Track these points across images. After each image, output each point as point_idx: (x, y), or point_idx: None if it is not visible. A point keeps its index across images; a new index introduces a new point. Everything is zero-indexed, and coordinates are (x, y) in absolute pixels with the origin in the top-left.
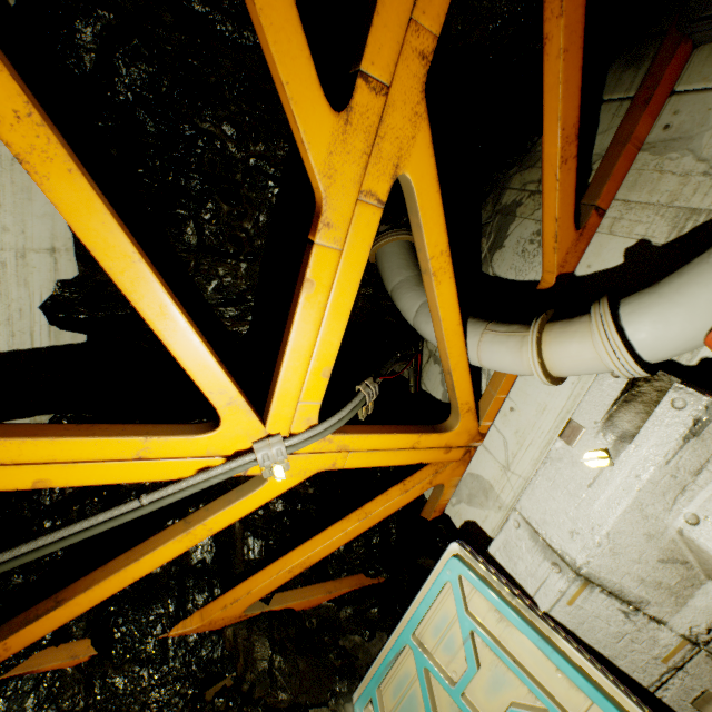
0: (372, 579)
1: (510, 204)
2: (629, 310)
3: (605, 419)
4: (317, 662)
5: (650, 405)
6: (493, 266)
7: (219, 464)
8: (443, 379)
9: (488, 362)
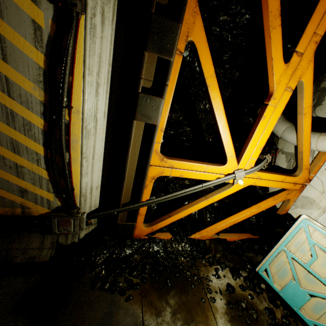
0: (253, 236)
1: (325, 87)
2: None
3: None
4: (239, 257)
5: None
6: (315, 112)
7: (223, 176)
8: (286, 160)
9: (321, 147)
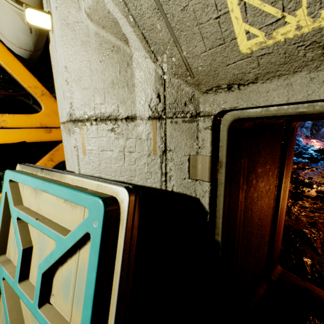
0: None
1: None
2: None
3: None
4: None
5: None
6: None
7: None
8: None
9: (5, 32)
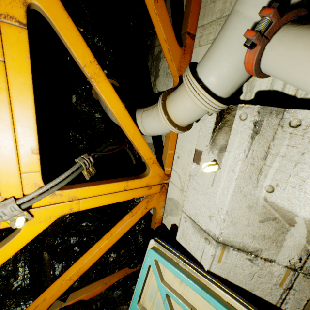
0: (132, 269)
1: (157, 53)
2: (200, 66)
3: (211, 142)
4: None
5: (232, 126)
6: (157, 87)
7: None
8: None
9: (149, 129)
